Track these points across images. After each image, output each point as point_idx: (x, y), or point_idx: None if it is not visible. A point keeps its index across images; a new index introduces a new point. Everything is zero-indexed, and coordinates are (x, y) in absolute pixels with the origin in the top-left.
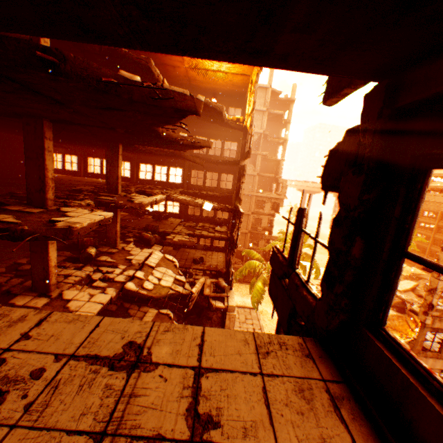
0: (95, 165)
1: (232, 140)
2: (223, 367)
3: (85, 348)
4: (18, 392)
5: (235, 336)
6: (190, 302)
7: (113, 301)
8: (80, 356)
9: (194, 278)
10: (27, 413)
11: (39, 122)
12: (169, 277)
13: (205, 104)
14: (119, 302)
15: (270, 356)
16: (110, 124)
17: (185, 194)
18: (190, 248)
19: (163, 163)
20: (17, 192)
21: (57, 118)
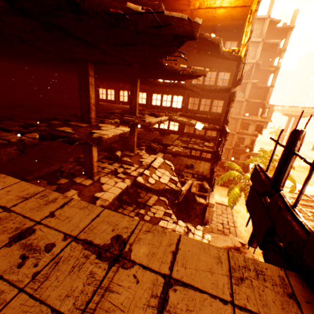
0: (124, 96)
1: (225, 70)
2: (192, 284)
3: (85, 233)
4: (33, 260)
5: (208, 251)
6: (179, 196)
7: (128, 188)
8: (80, 240)
9: (184, 179)
10: (32, 281)
11: (85, 65)
12: (166, 177)
13: (204, 39)
14: (134, 188)
15: (244, 283)
16: (127, 60)
17: (183, 117)
18: (184, 157)
19: (169, 93)
20: (78, 113)
21: (96, 60)
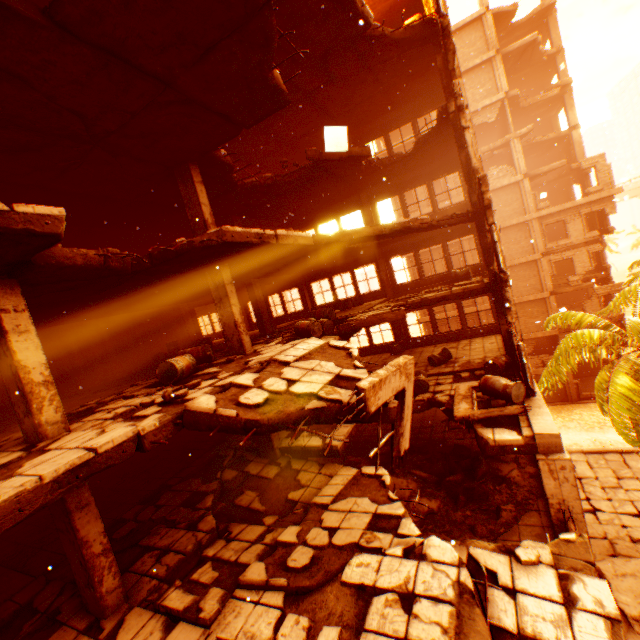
0: None
1: (429, 108)
2: None
3: None
4: None
5: None
6: (378, 428)
7: (151, 444)
8: None
9: (432, 392)
10: None
11: None
12: (321, 375)
13: None
14: (283, 461)
15: None
16: None
17: (371, 244)
18: (423, 346)
19: (328, 217)
20: None
21: None
